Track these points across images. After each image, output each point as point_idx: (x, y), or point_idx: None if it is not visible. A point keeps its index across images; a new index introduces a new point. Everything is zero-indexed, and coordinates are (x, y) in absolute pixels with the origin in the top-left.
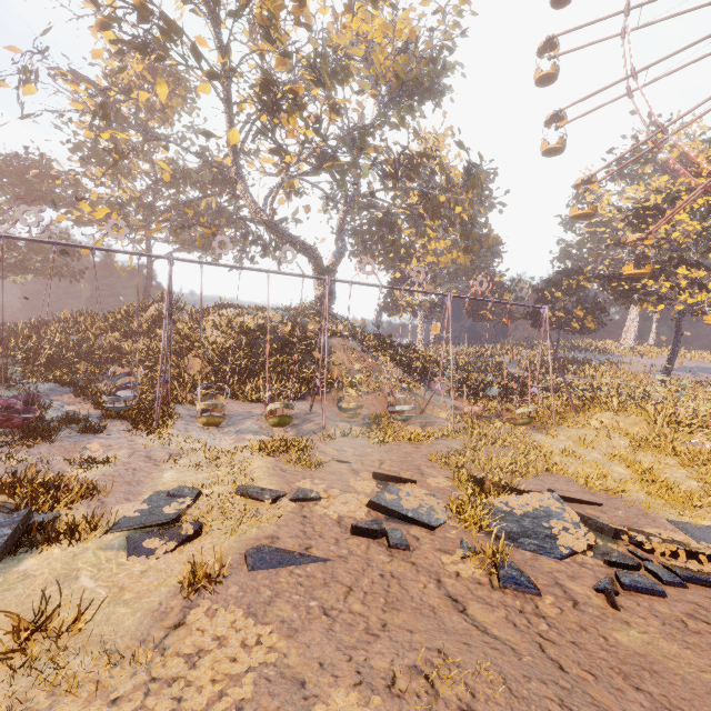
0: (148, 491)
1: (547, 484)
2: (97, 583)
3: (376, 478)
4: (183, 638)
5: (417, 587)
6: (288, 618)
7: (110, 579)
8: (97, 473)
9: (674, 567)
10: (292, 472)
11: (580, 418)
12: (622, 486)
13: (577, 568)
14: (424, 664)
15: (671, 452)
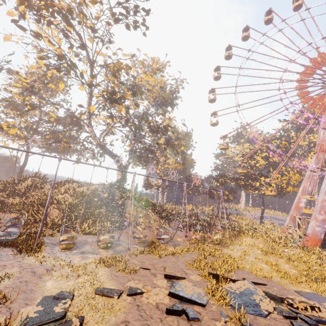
0: (39, 296)
1: (240, 275)
2: None
3: (165, 277)
4: None
5: None
6: None
7: None
8: (0, 286)
9: (309, 315)
10: (122, 277)
11: (238, 240)
12: (270, 274)
13: (274, 321)
14: None
15: (280, 256)
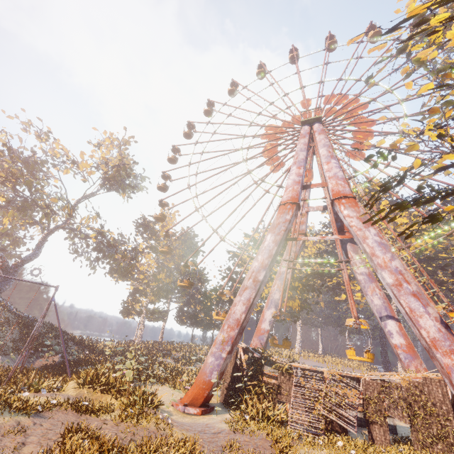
0: None
1: None
2: None
3: None
4: None
5: None
6: None
7: None
8: None
9: None
10: None
11: (57, 381)
12: None
13: None
14: None
15: None
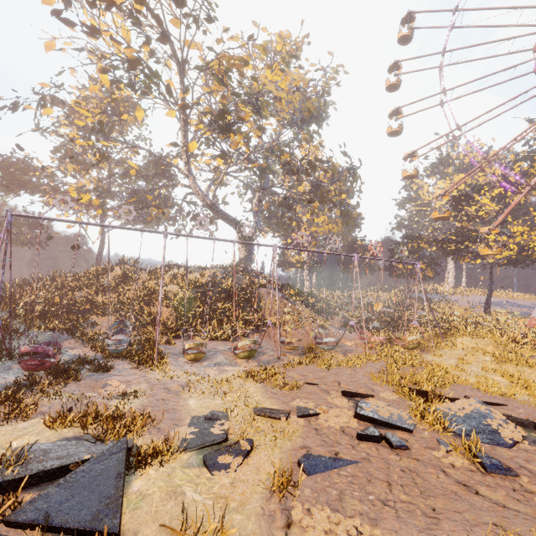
0: (186, 417)
1: (460, 393)
2: (202, 496)
3: (344, 395)
4: (300, 534)
5: (432, 477)
6: (362, 510)
7: (210, 491)
8: (136, 405)
9: None
10: (282, 394)
11: (447, 342)
12: (512, 390)
13: (525, 453)
14: (494, 535)
15: (526, 364)
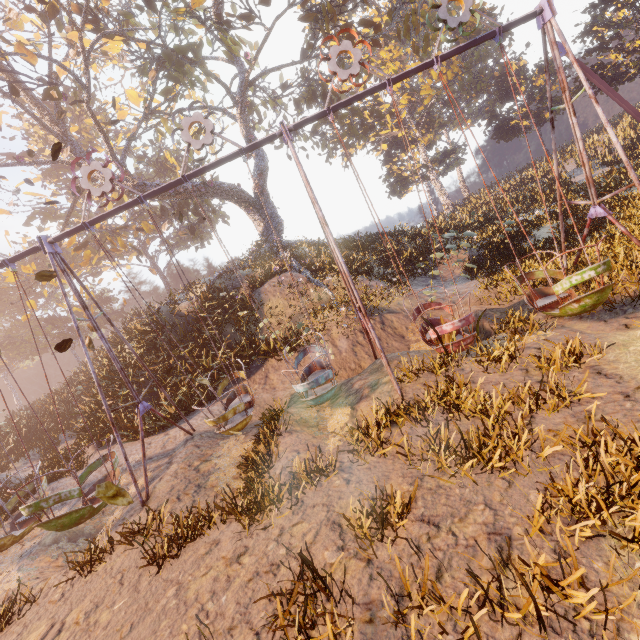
0: None
1: None
2: None
3: None
4: None
5: None
6: None
7: None
8: None
9: None
10: None
11: None
12: None
13: None
14: None
15: None
